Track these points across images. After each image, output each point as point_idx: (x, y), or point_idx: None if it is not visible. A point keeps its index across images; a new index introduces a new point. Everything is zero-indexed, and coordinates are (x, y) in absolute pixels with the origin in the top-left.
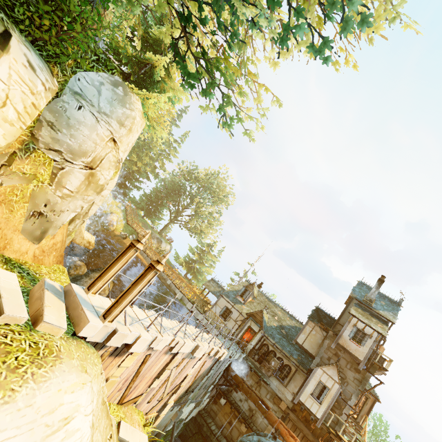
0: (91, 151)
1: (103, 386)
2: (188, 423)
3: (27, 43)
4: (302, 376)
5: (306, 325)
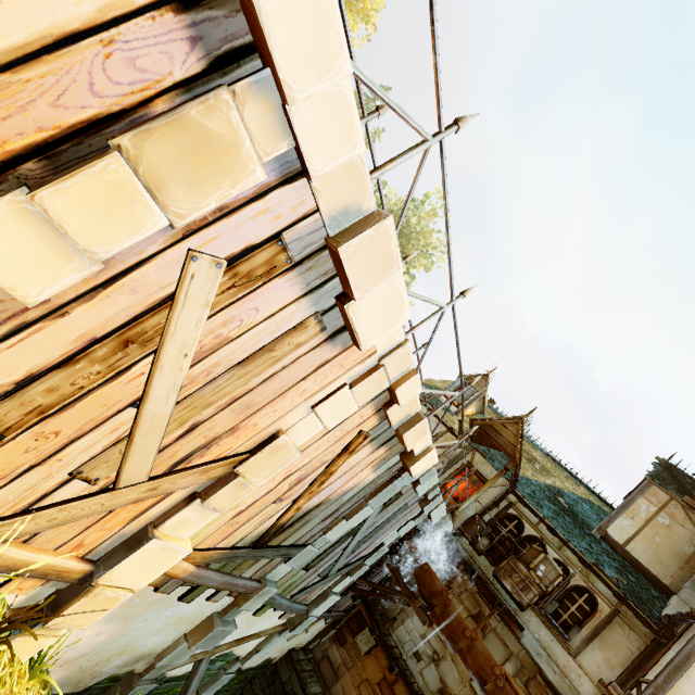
0: None
1: None
2: (252, 674)
3: None
4: (633, 637)
5: (639, 497)
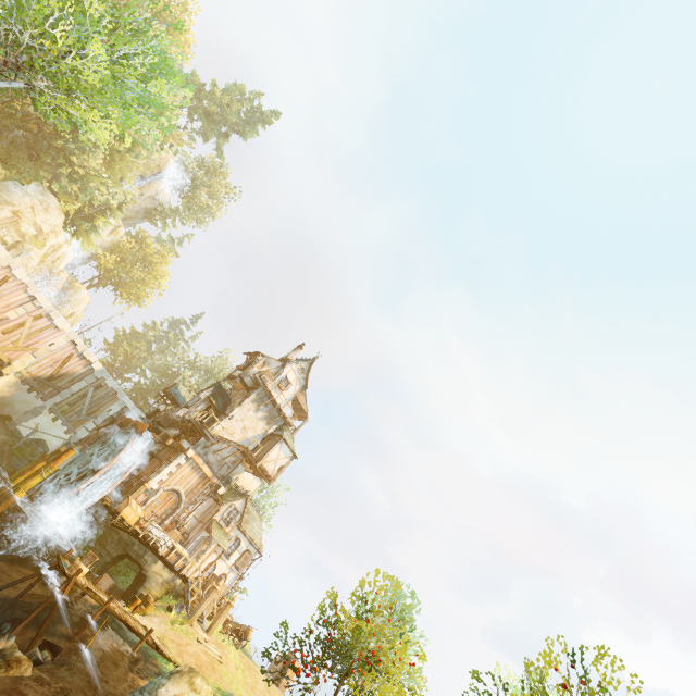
0: (17, 206)
1: None
2: None
3: None
4: None
5: None
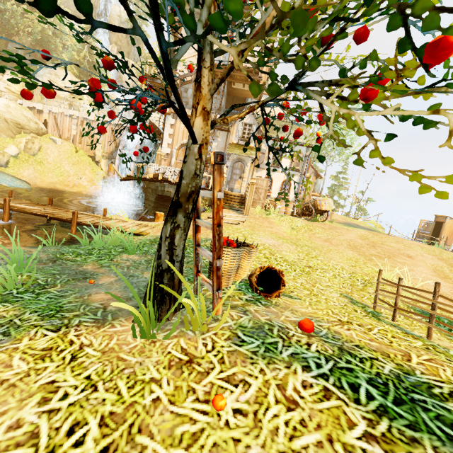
0: None
1: (37, 121)
2: None
3: (11, 70)
4: None
5: None
